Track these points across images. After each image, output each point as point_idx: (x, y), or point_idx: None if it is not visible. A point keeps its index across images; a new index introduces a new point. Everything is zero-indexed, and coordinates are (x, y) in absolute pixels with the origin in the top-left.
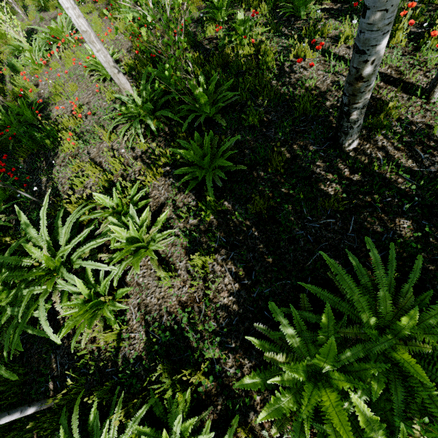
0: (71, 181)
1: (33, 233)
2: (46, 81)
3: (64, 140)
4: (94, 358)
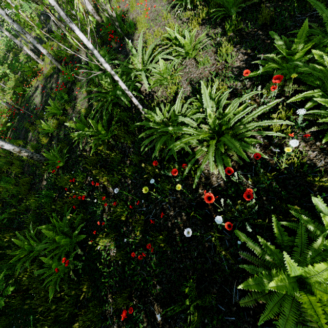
0: (144, 44)
1: (134, 52)
2: (124, 3)
3: (141, 23)
4: (163, 102)
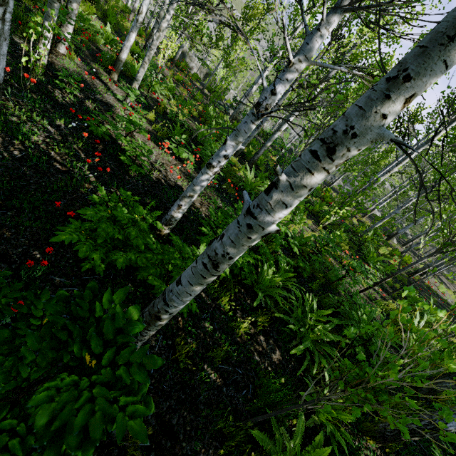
0: None
1: None
2: None
3: None
4: None
